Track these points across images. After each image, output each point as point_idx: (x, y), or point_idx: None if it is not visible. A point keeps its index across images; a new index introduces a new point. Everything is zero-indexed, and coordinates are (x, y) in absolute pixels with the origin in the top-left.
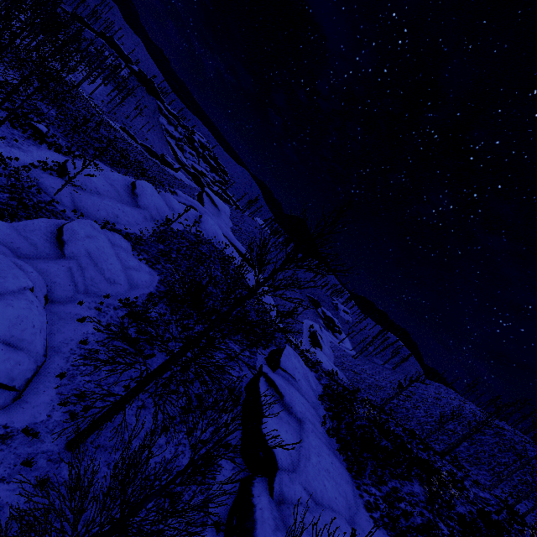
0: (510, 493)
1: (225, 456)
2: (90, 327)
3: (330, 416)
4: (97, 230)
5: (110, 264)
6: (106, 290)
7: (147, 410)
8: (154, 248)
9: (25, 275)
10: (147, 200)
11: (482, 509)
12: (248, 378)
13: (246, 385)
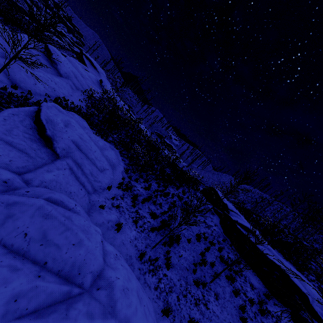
0: (314, 240)
1: (271, 304)
2: (128, 232)
3: (259, 232)
4: (63, 113)
5: (94, 152)
6: (104, 181)
7: (220, 297)
8: (97, 120)
9: (84, 219)
10: (65, 67)
11: (319, 256)
12: (219, 224)
13: (224, 231)
